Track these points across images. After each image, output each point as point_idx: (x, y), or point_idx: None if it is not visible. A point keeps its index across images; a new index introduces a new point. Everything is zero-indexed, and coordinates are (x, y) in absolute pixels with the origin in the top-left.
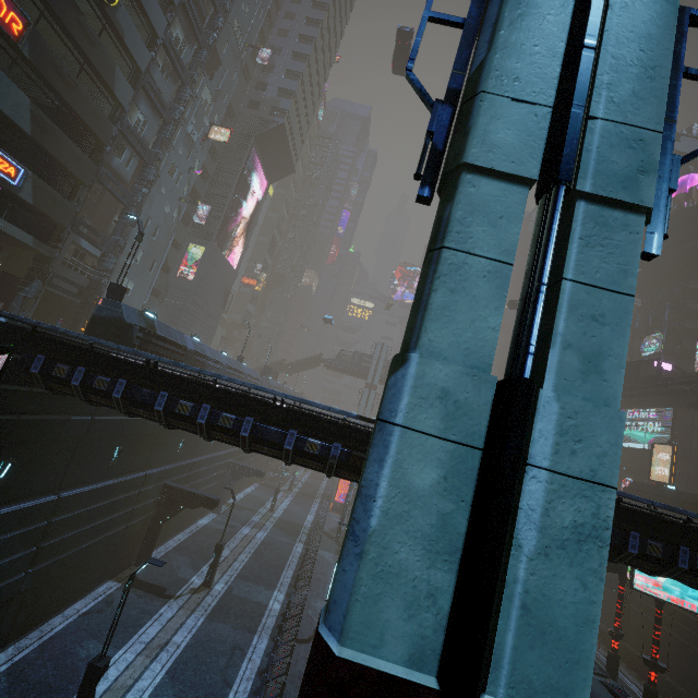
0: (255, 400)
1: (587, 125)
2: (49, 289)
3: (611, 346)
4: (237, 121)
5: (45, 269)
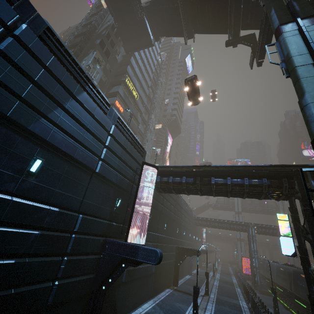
0: (229, 172)
1: None
2: None
3: None
4: (160, 122)
5: None
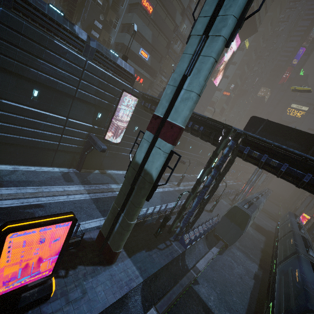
0: None
1: (216, 18)
2: (153, 93)
3: (203, 67)
4: None
5: (152, 86)
